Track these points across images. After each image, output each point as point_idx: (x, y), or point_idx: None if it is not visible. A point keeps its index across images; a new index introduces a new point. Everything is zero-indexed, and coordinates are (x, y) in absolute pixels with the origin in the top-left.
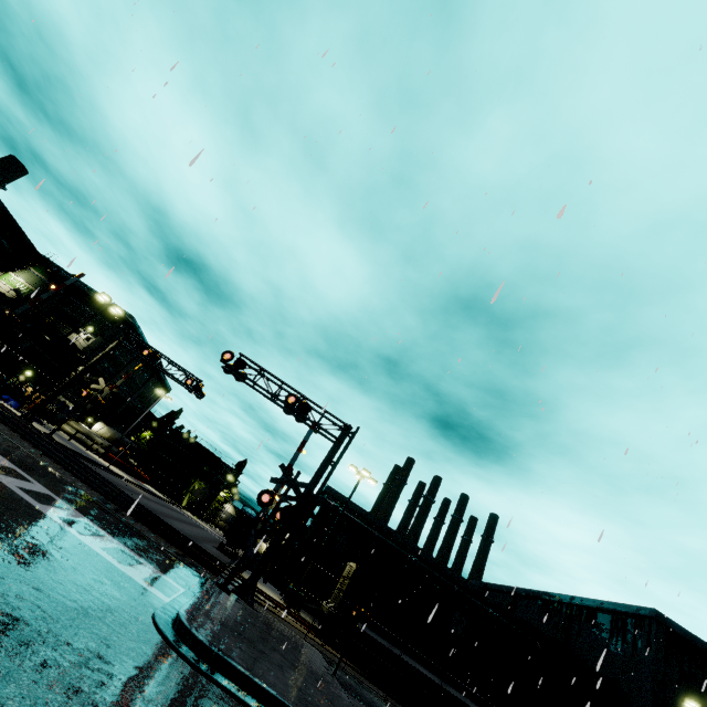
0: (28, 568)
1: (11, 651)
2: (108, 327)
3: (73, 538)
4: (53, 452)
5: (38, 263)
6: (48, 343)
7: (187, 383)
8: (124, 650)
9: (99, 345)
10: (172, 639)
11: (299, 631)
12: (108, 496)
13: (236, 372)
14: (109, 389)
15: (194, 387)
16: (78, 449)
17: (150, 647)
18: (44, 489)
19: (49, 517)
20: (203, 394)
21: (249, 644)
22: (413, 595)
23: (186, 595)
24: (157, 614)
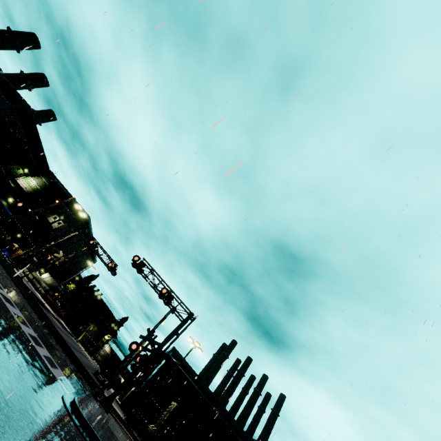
0: (21, 355)
1: (21, 388)
2: (73, 219)
3: (33, 346)
4: (23, 290)
5: (47, 175)
6: (36, 220)
7: (109, 265)
8: (52, 405)
9: (65, 228)
10: (70, 410)
11: (130, 438)
12: (46, 324)
13: (139, 268)
14: (64, 258)
15: (112, 268)
16: (32, 288)
17: (61, 410)
18: (21, 314)
19: (24, 331)
20: (116, 273)
21: (102, 429)
22: (210, 439)
23: (76, 393)
24: (64, 396)
